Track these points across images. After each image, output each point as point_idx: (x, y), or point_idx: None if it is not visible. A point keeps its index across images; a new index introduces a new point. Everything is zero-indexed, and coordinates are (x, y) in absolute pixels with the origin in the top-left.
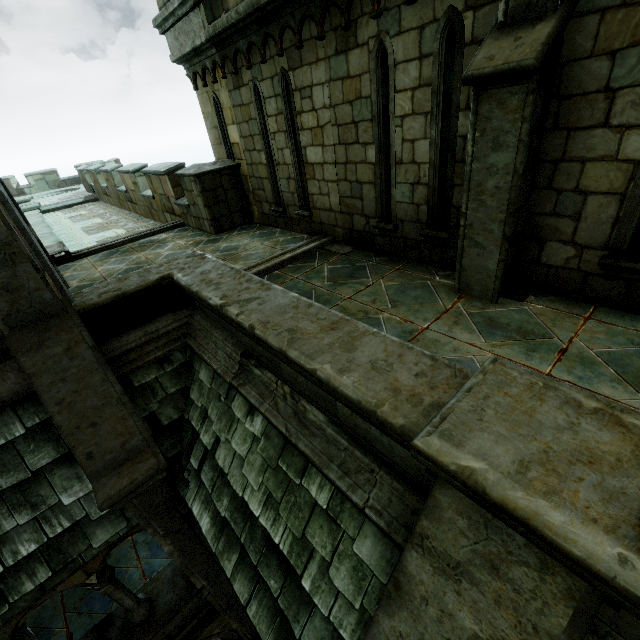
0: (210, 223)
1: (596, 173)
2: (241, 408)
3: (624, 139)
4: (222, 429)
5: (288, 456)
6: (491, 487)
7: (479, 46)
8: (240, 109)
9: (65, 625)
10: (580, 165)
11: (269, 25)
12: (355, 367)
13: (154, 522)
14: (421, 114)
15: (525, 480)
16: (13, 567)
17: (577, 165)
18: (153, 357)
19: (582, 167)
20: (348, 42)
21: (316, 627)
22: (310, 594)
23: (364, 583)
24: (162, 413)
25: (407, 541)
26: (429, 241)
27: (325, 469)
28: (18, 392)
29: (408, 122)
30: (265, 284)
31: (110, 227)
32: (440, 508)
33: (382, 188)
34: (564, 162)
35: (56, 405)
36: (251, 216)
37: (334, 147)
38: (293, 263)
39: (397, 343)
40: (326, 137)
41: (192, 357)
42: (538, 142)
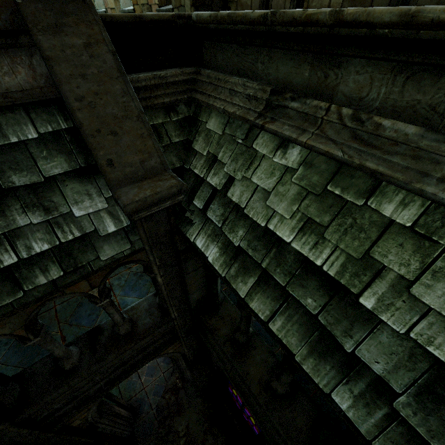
0: None
1: None
2: (267, 144)
3: None
4: (238, 168)
5: (344, 179)
6: None
7: None
8: None
9: (59, 331)
10: None
11: None
12: None
13: (154, 252)
14: None
15: None
16: (29, 260)
17: None
18: (161, 101)
19: None
20: None
21: (382, 343)
22: (374, 311)
23: None
24: (166, 158)
25: None
26: None
27: (416, 183)
28: (29, 96)
29: None
30: None
31: None
32: None
33: None
34: None
35: (76, 101)
36: None
37: None
38: None
39: None
40: None
41: (198, 110)
42: None
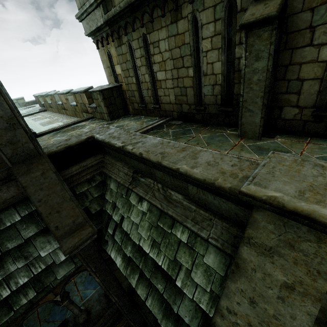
0: (108, 115)
1: (307, 69)
2: (135, 199)
3: (320, 51)
4: (125, 211)
5: (163, 219)
6: (287, 203)
7: (244, 12)
8: (121, 56)
9: None
10: (299, 66)
11: (136, 12)
12: (199, 165)
13: (90, 264)
14: (216, 49)
15: (304, 198)
16: (17, 290)
17: (297, 66)
18: (85, 178)
19: (300, 67)
20: (177, 17)
21: (186, 305)
22: (181, 288)
23: (211, 277)
24: (91, 207)
25: (233, 252)
26: (222, 113)
27: (184, 222)
28: (16, 198)
29: (209, 54)
30: (143, 135)
31: (54, 122)
32: (257, 222)
33: (197, 89)
34: (291, 65)
35: (38, 202)
36: (128, 111)
37: (171, 70)
38: (153, 130)
39: (218, 153)
40: (167, 66)
41: (105, 178)
42: (277, 56)
